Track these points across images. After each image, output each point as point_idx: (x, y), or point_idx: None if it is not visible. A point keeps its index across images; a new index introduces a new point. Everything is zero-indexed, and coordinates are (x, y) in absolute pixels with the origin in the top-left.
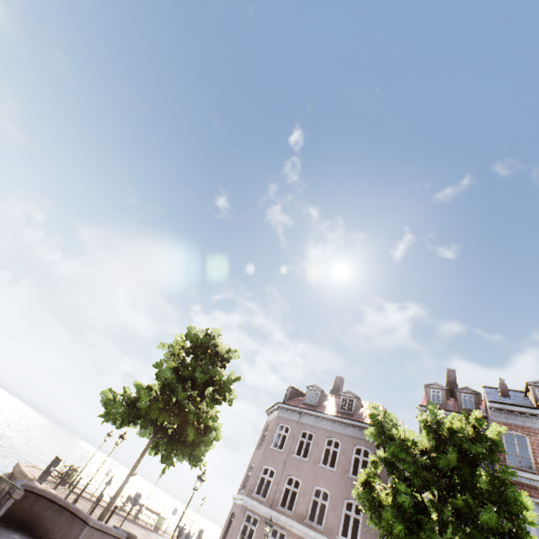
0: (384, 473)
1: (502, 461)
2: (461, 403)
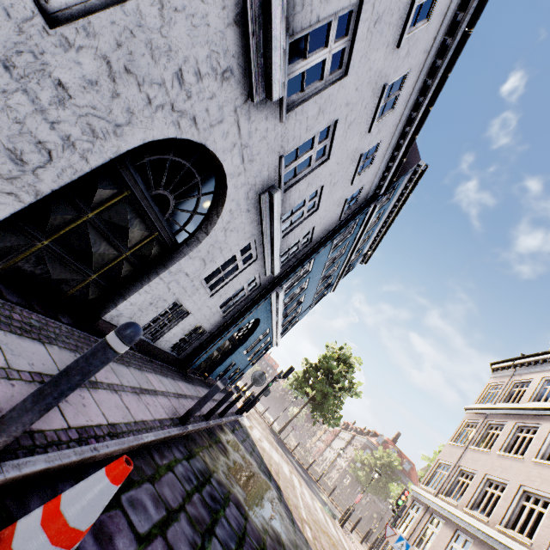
0: None
1: None
2: None
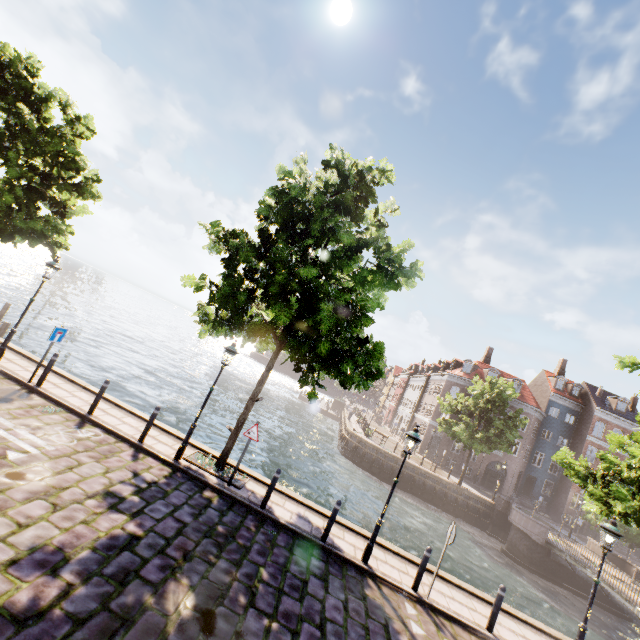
0: (532, 428)
1: (590, 433)
2: (572, 392)
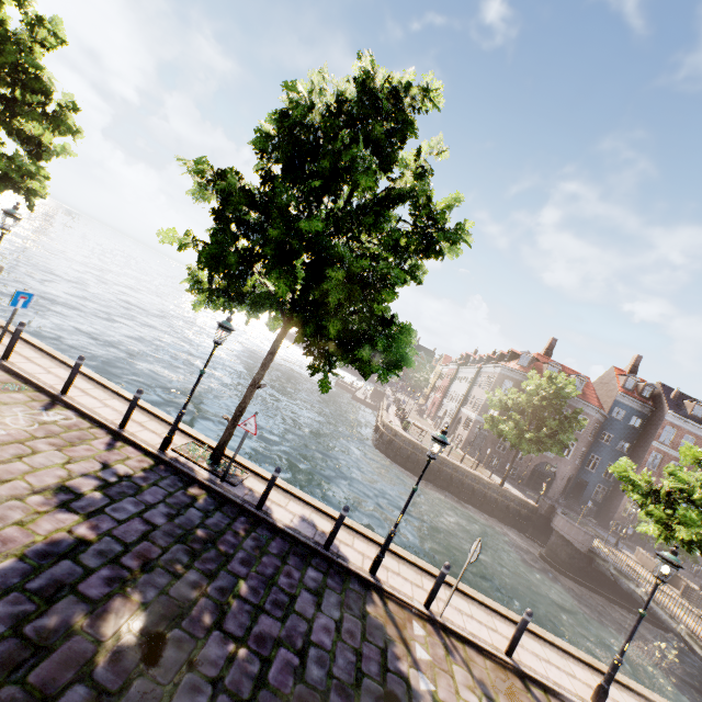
0: (591, 430)
1: (656, 439)
2: (642, 392)
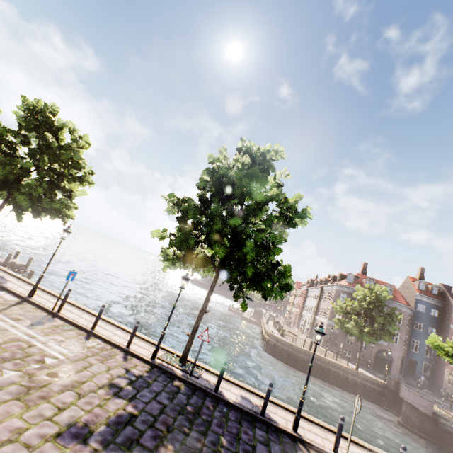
0: (406, 322)
1: (452, 323)
2: (432, 291)
